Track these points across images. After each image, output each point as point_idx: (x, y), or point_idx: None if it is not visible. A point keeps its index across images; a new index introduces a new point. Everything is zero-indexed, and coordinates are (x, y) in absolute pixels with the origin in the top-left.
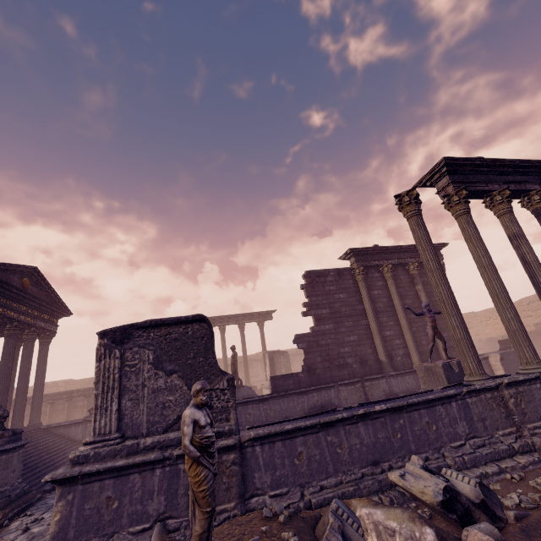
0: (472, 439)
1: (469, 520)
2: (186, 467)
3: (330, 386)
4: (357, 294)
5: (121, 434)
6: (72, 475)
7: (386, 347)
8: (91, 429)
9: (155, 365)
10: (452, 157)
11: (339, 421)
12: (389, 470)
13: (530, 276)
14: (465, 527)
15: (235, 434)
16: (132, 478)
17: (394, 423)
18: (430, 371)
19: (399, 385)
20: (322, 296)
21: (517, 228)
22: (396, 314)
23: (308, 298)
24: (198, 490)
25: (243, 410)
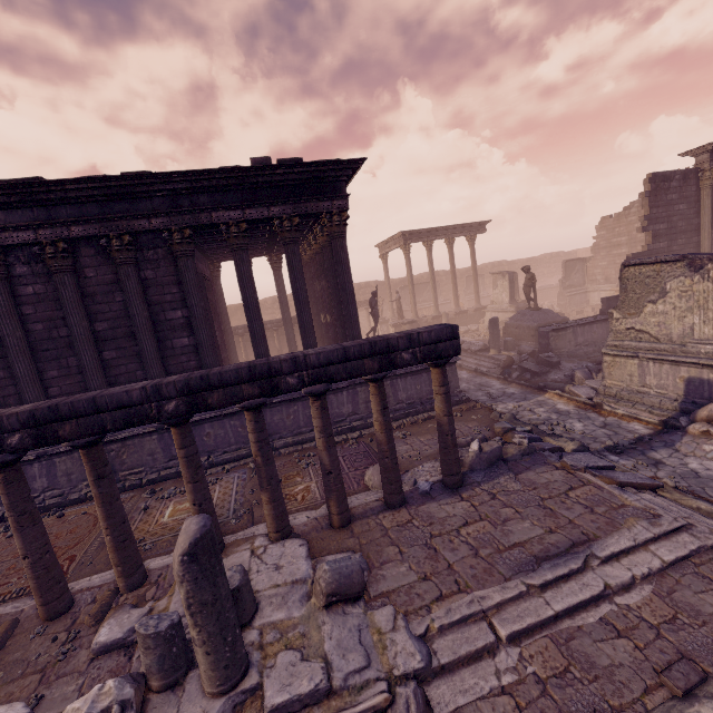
0: None
1: None
2: None
3: None
4: (696, 205)
5: None
6: None
7: None
8: None
9: None
10: None
11: None
12: None
13: None
14: None
15: None
16: None
17: None
18: None
19: None
20: (663, 207)
21: None
22: None
23: (649, 211)
24: None
25: (589, 329)
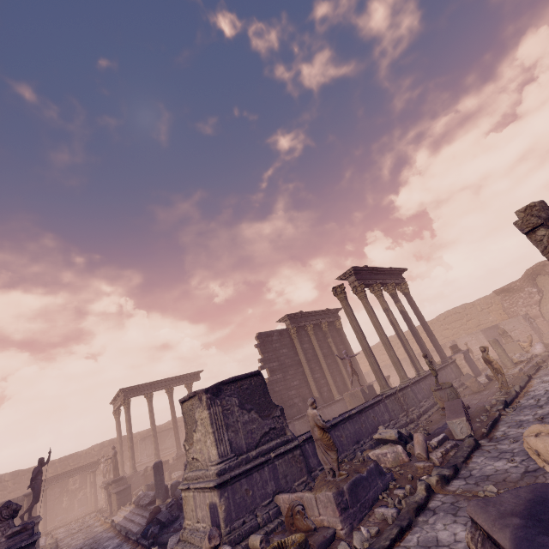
0: (391, 422)
1: (407, 443)
2: (320, 436)
3: (288, 422)
4: (294, 348)
5: (235, 453)
6: (227, 479)
7: (317, 387)
8: (217, 455)
9: (241, 407)
10: (356, 266)
11: (339, 422)
12: (364, 444)
13: (395, 331)
14: (407, 445)
15: (295, 439)
16: (254, 475)
17: (360, 420)
18: (354, 395)
19: (329, 413)
20: (272, 352)
21: (387, 305)
22: (319, 361)
23: (263, 355)
24: (330, 442)
25: None
